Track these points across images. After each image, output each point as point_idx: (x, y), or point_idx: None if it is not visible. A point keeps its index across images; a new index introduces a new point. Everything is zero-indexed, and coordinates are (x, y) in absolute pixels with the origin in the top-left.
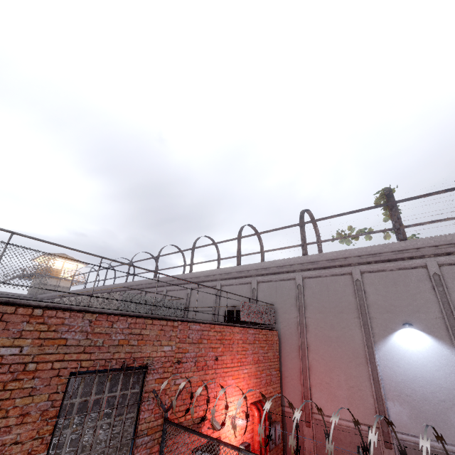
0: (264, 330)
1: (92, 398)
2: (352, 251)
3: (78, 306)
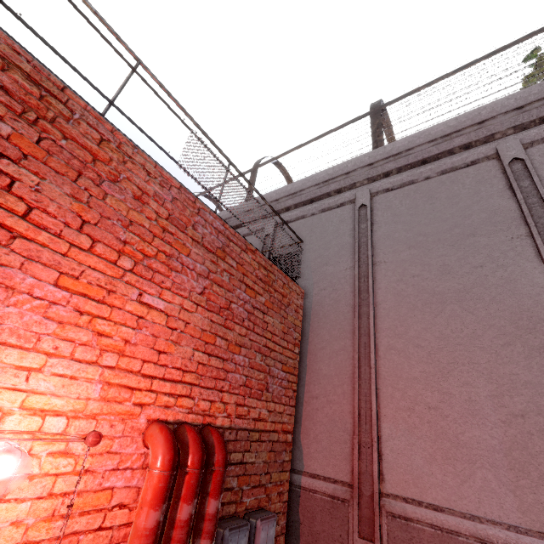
0: (262, 257)
1: None
2: (499, 103)
3: None
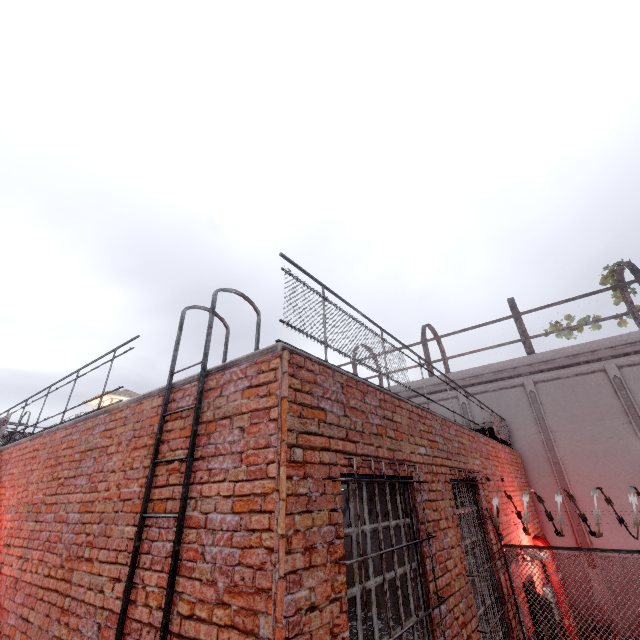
0: (512, 450)
1: (461, 511)
2: (601, 342)
3: (426, 409)
